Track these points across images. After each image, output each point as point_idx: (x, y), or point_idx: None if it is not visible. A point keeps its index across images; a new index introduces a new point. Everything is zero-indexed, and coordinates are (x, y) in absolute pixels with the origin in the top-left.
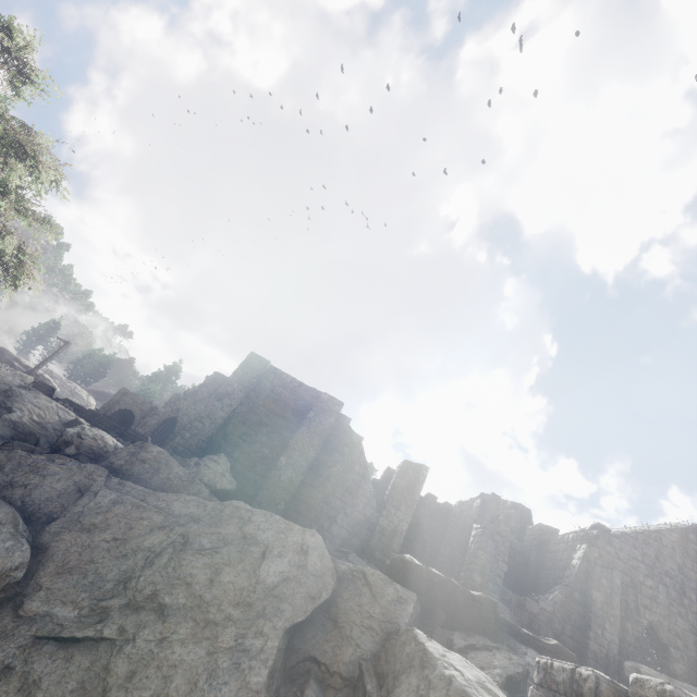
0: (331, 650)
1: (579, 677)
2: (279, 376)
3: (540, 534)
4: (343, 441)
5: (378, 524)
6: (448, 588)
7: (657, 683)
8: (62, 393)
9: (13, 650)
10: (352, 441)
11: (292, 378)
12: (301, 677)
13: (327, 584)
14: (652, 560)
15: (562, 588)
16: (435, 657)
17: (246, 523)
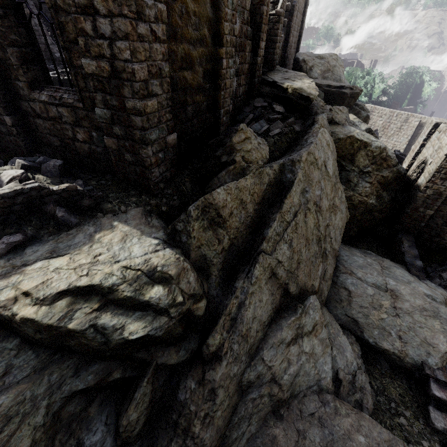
0: None
1: None
2: None
3: None
4: None
5: (257, 65)
6: None
7: None
8: None
9: (326, 288)
10: None
11: None
12: None
13: (334, 149)
14: None
15: (284, 31)
16: (370, 143)
17: (317, 163)
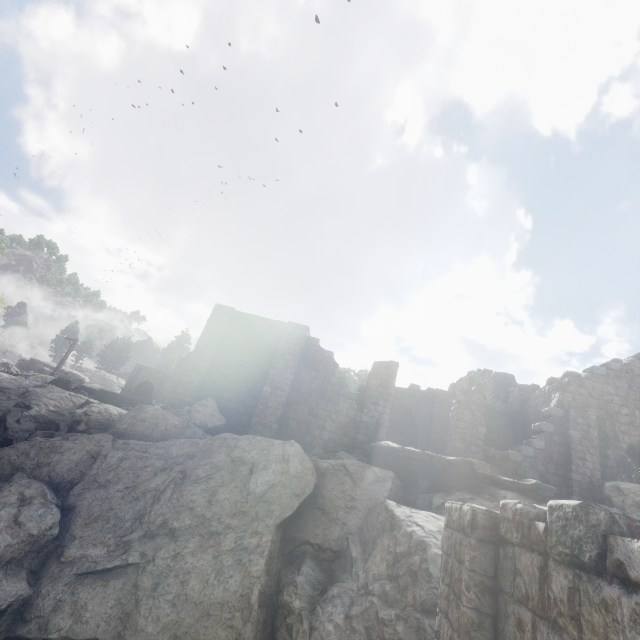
0: (321, 532)
1: (463, 514)
2: (246, 318)
3: (521, 393)
4: (316, 360)
5: (361, 422)
6: (425, 460)
7: (513, 504)
8: (96, 382)
9: (61, 588)
10: (324, 358)
11: (258, 317)
12: (298, 559)
13: (308, 482)
14: (626, 390)
15: (541, 435)
16: (400, 519)
17: (233, 449)
